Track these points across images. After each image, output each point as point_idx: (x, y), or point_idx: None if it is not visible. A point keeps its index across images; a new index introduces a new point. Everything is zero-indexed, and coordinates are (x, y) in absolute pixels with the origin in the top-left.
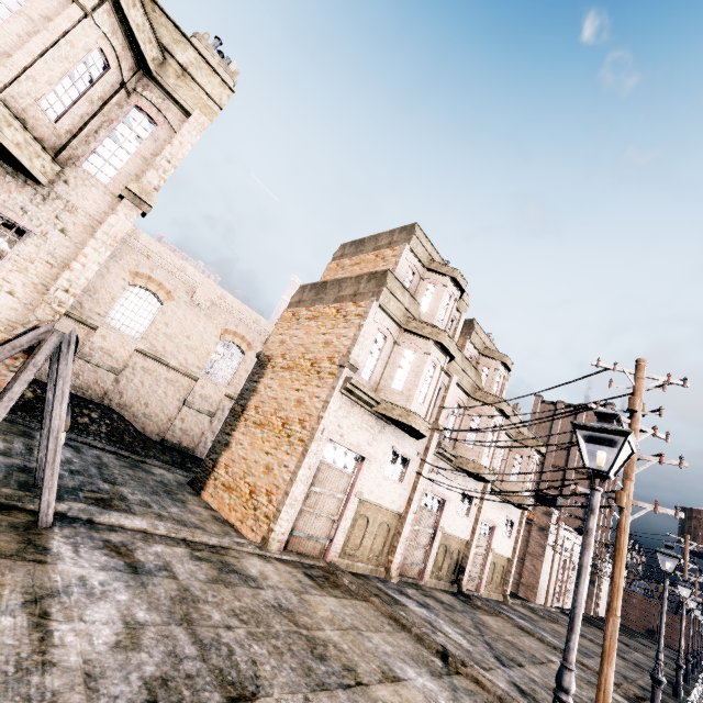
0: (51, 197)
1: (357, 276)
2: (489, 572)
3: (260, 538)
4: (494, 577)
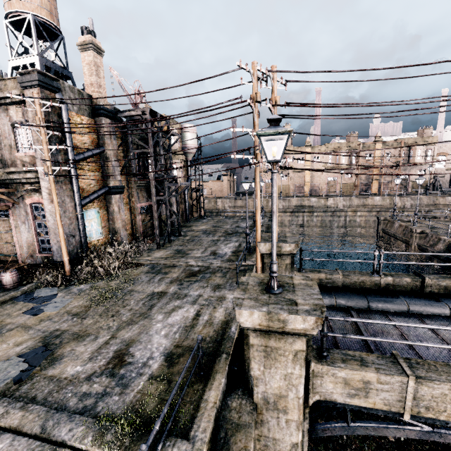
0: (426, 165)
1: None
2: None
3: None
4: None
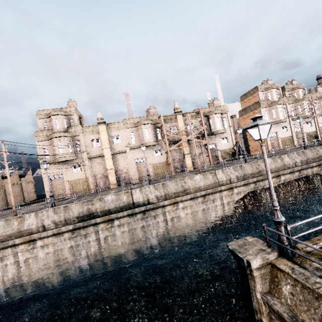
0: (226, 133)
1: (252, 104)
2: None
3: (268, 152)
4: None
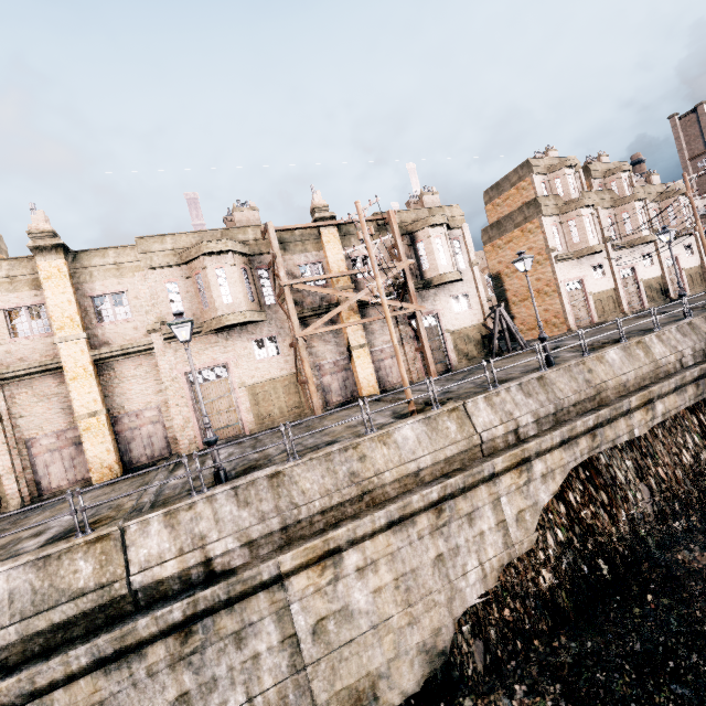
0: (463, 282)
1: (518, 209)
2: (688, 282)
3: (566, 331)
4: (694, 282)
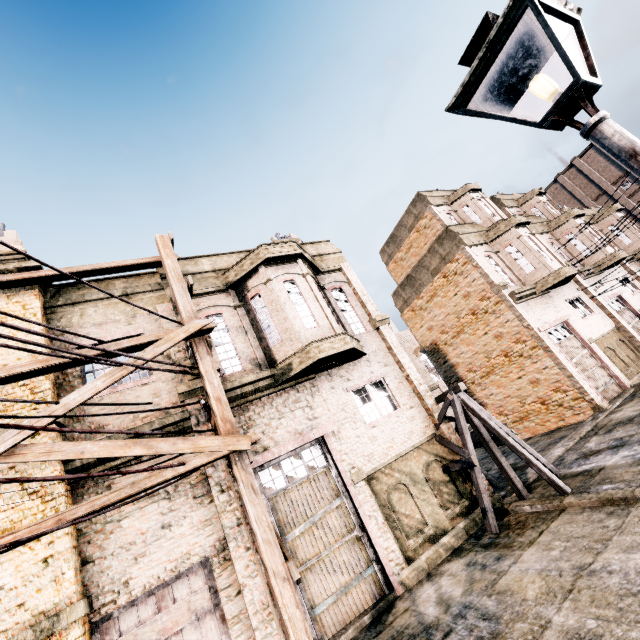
0: (367, 358)
1: (428, 251)
2: None
3: (590, 411)
4: None
